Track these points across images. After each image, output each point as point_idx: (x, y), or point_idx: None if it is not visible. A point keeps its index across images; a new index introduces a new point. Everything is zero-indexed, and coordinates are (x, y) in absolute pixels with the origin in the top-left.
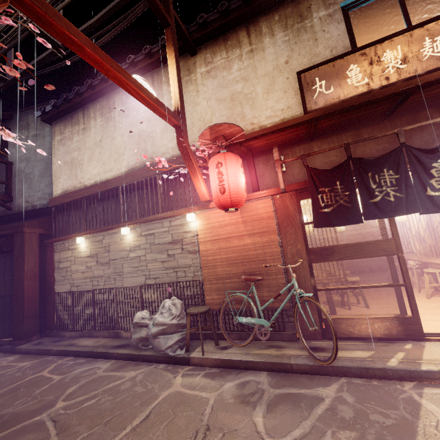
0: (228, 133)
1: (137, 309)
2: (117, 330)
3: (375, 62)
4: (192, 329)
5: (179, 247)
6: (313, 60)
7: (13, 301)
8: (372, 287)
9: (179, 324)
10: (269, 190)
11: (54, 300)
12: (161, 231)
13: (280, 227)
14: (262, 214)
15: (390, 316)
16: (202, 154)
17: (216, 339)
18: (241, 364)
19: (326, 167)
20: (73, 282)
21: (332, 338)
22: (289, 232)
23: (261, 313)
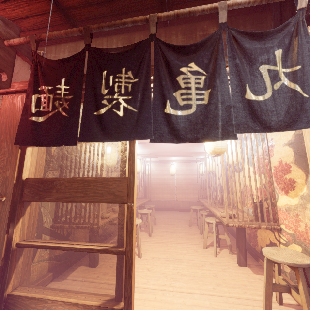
0: None
1: None
2: None
3: None
4: None
5: None
6: None
7: None
8: (84, 249)
9: None
10: None
11: None
12: None
13: None
14: None
15: (96, 303)
16: None
17: None
18: None
19: None
20: None
21: None
22: (4, 149)
23: None
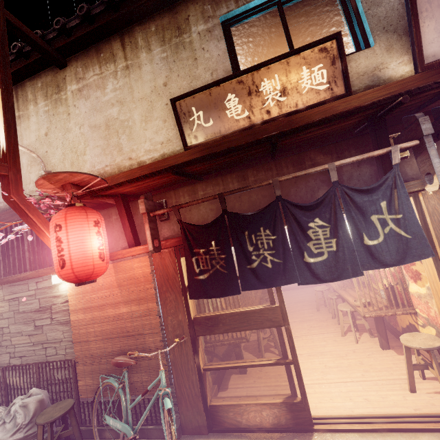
0: (77, 180)
1: (0, 398)
2: None
3: (254, 92)
4: None
5: (48, 317)
6: (193, 83)
7: None
8: (259, 365)
9: (29, 435)
10: (145, 246)
11: None
12: (27, 295)
13: (159, 292)
14: (139, 276)
15: (279, 401)
16: (57, 203)
17: None
18: None
19: (212, 215)
20: None
21: (219, 431)
22: (169, 298)
23: (129, 413)
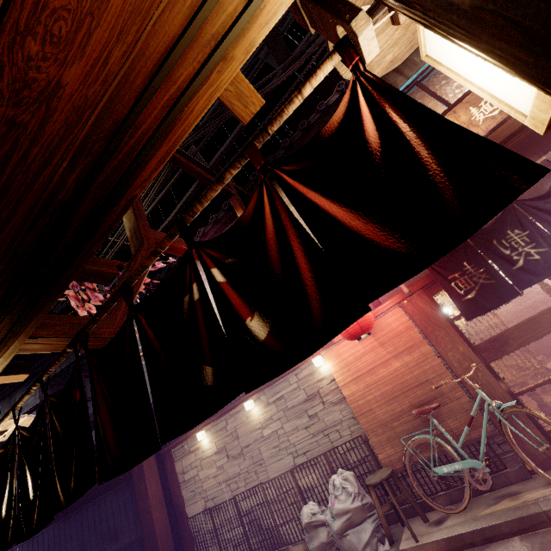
0: None
1: (297, 506)
2: (282, 546)
3: None
4: (384, 507)
5: (319, 402)
6: None
7: (144, 547)
8: None
9: (364, 505)
10: (393, 299)
11: (190, 530)
12: (290, 390)
13: (425, 334)
14: (397, 328)
15: None
16: None
17: (421, 512)
18: (476, 536)
19: None
20: (207, 494)
21: None
22: (440, 335)
23: (462, 451)
